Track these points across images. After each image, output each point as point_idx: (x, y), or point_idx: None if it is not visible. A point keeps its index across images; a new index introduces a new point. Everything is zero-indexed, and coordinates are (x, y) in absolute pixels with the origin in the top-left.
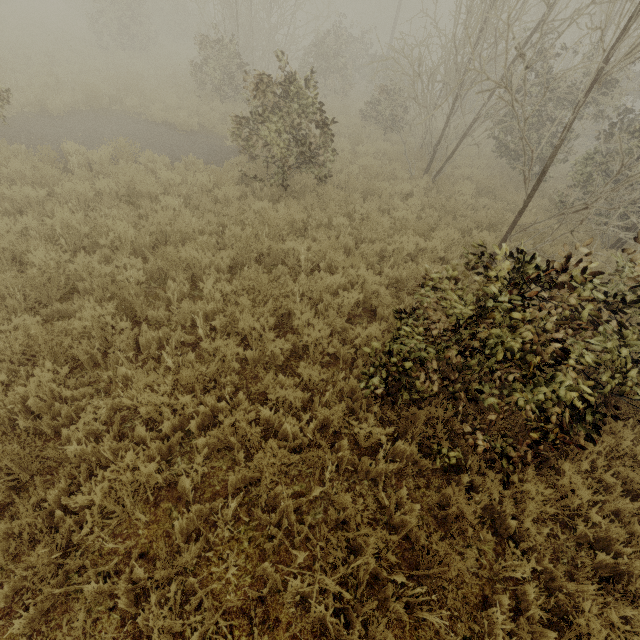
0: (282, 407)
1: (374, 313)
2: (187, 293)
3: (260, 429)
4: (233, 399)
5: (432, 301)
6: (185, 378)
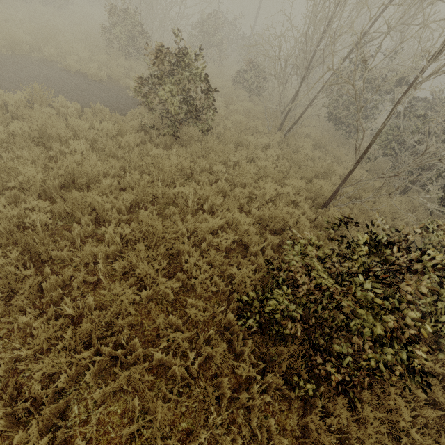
0: (172, 348)
1: (245, 247)
2: (91, 231)
3: (152, 366)
4: (129, 345)
5: (300, 264)
6: (84, 329)
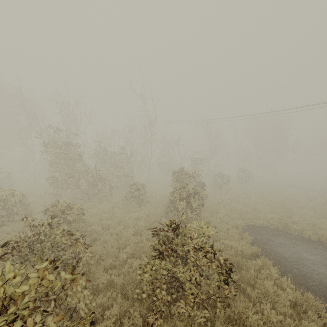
0: None
1: None
2: None
3: None
4: None
5: None
6: None
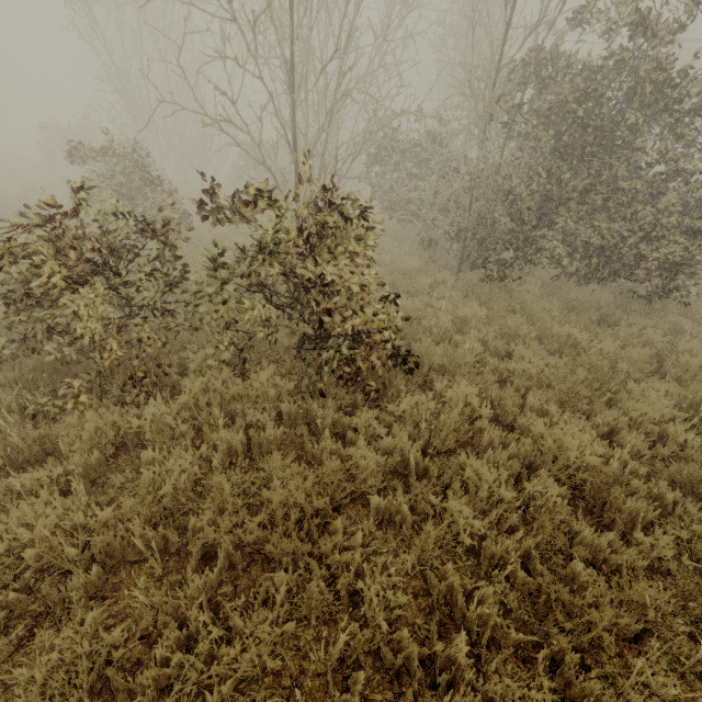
0: None
1: None
2: None
3: None
4: None
5: None
6: None
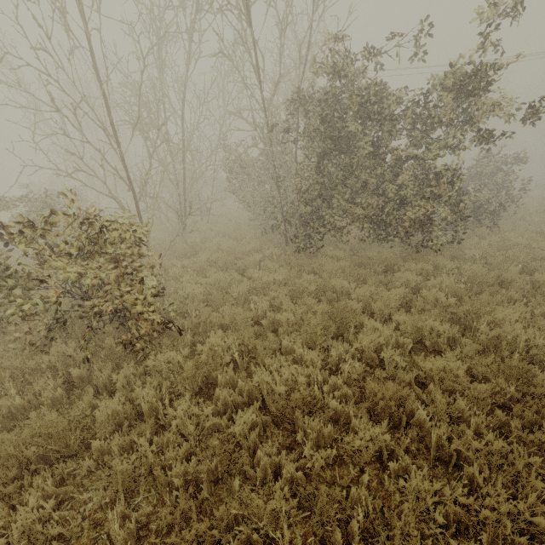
0: None
1: None
2: None
3: None
4: None
5: None
6: None
